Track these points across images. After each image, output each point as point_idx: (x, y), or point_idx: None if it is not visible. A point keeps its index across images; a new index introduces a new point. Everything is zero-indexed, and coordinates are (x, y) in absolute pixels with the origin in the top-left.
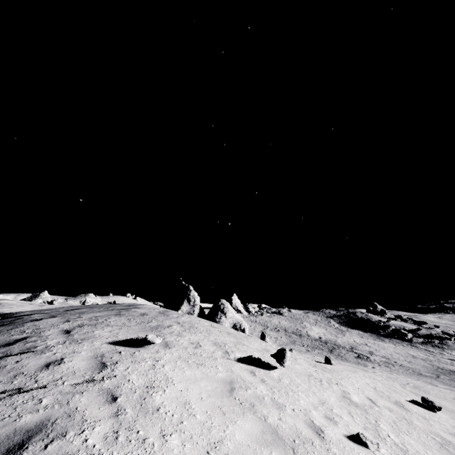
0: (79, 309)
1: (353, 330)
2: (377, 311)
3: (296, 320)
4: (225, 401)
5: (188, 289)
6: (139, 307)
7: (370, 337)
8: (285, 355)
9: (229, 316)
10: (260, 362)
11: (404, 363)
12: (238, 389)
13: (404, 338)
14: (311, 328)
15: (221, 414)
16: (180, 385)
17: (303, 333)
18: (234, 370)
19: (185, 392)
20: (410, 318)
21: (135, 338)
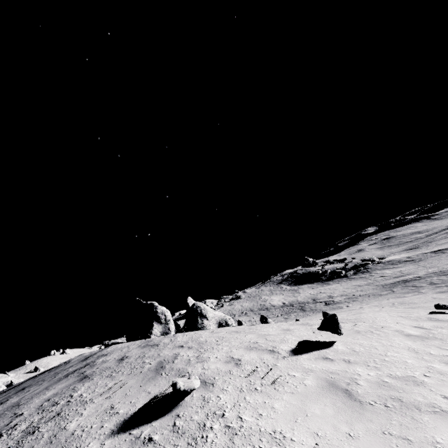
0: (4, 403)
1: (303, 286)
2: (310, 264)
3: (254, 298)
4: (371, 417)
5: (153, 307)
6: (104, 354)
7: (318, 286)
8: (338, 321)
9: (210, 316)
10: (312, 343)
11: (360, 293)
12: (350, 388)
13: (341, 275)
14: (271, 299)
15: (406, 443)
16: (301, 435)
17: (268, 306)
18: (308, 367)
19: (323, 443)
20: (335, 260)
21: (149, 399)
